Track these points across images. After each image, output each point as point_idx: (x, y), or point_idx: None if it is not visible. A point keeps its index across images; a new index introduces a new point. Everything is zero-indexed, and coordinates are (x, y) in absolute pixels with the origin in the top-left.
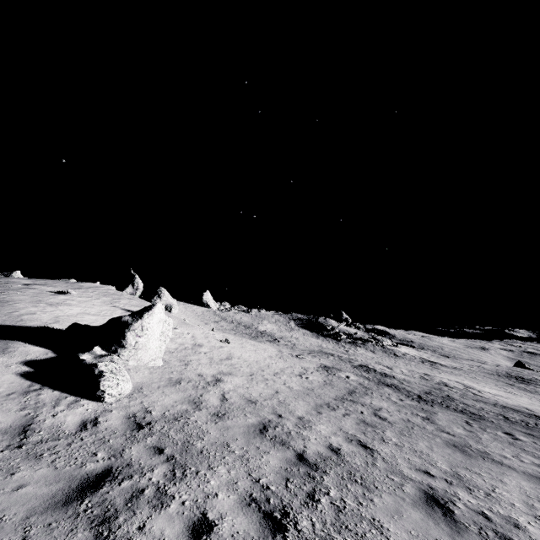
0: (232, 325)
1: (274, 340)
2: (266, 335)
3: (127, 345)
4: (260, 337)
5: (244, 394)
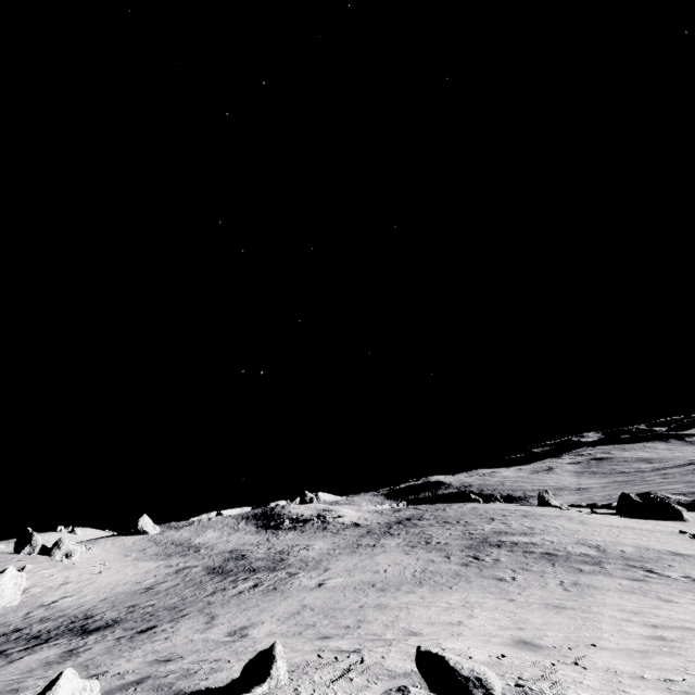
0: (162, 547)
1: (193, 552)
2: (193, 548)
3: None
4: (181, 553)
5: (64, 605)
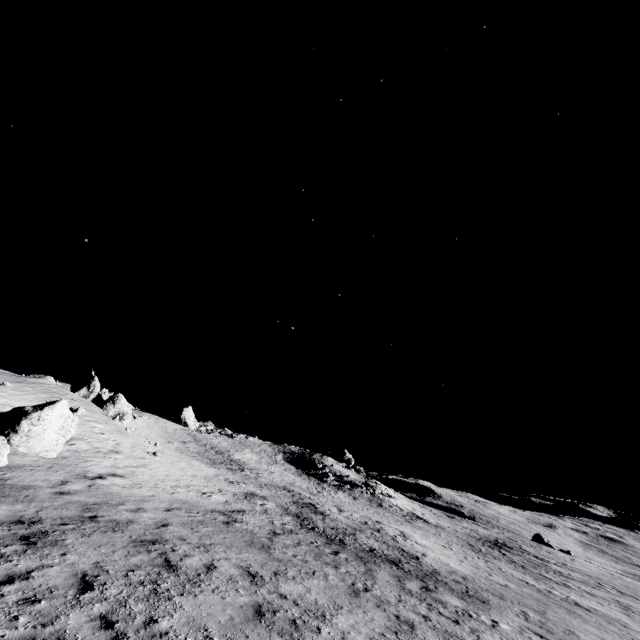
0: (202, 448)
1: (238, 469)
2: (235, 463)
3: (20, 431)
4: (224, 464)
5: (114, 489)
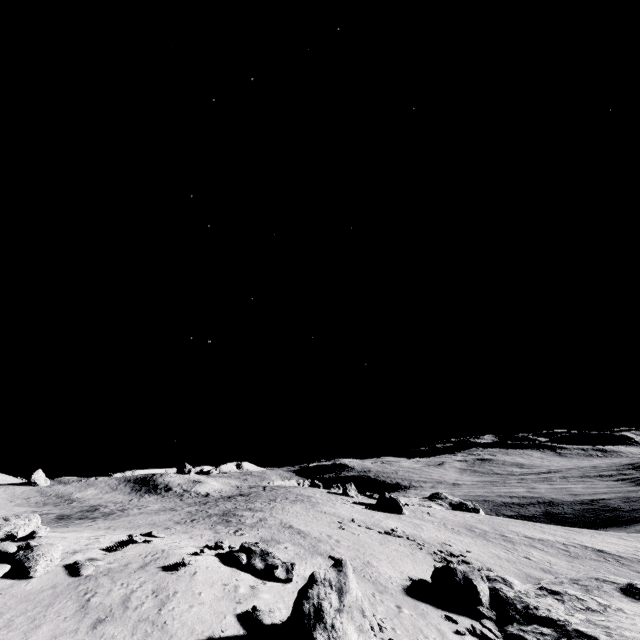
0: (45, 498)
1: (66, 504)
2: (69, 501)
3: None
4: (56, 503)
5: None
